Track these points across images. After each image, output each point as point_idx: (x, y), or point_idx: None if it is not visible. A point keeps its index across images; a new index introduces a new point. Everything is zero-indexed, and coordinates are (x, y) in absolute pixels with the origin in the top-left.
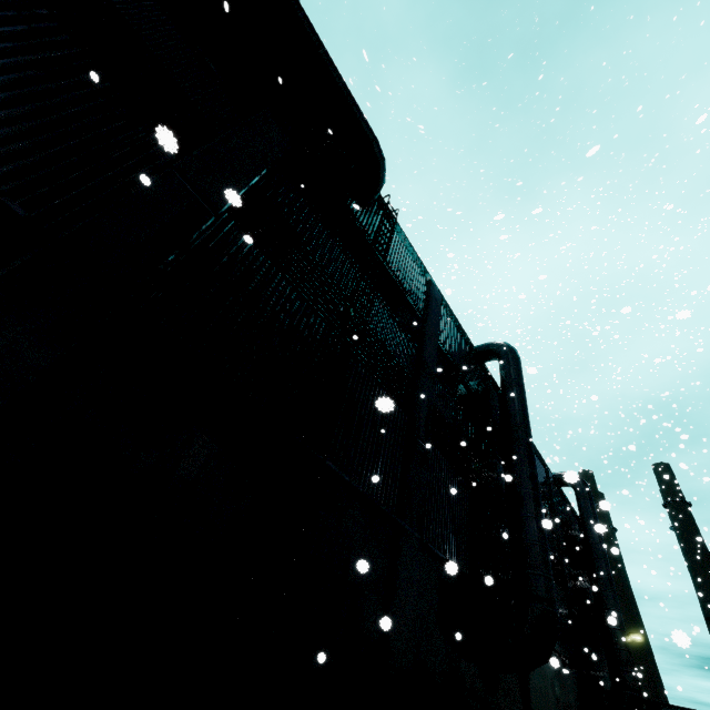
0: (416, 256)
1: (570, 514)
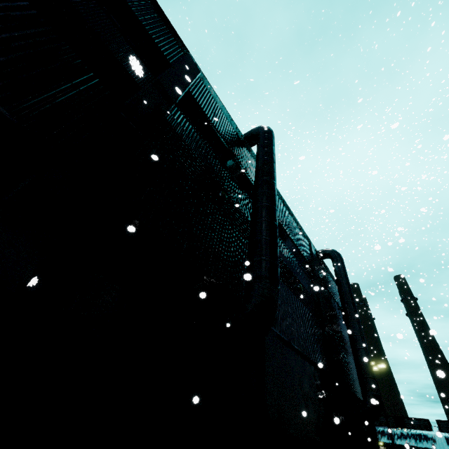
0: (170, 26)
1: (331, 280)
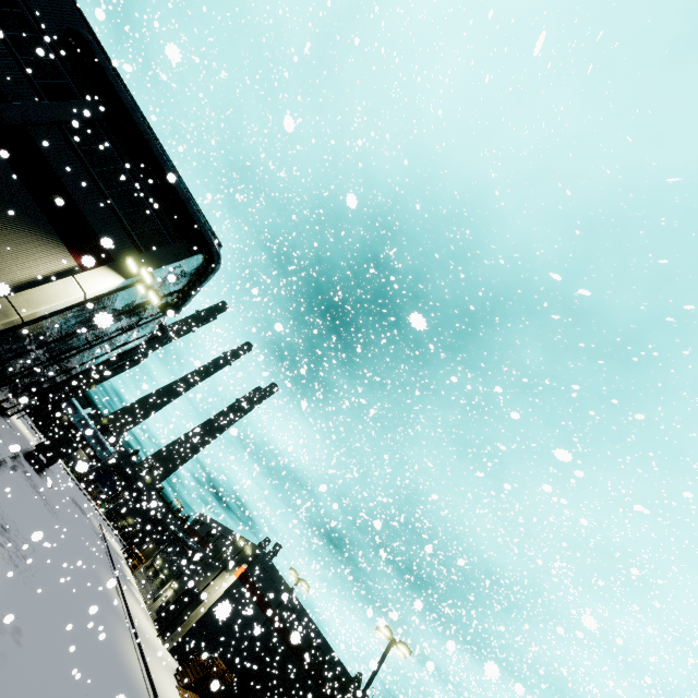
0: None
1: None
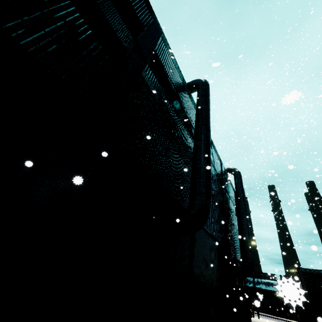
0: None
1: (231, 188)
